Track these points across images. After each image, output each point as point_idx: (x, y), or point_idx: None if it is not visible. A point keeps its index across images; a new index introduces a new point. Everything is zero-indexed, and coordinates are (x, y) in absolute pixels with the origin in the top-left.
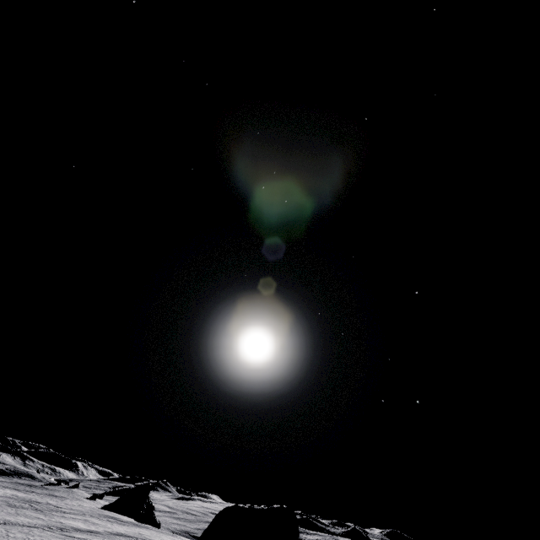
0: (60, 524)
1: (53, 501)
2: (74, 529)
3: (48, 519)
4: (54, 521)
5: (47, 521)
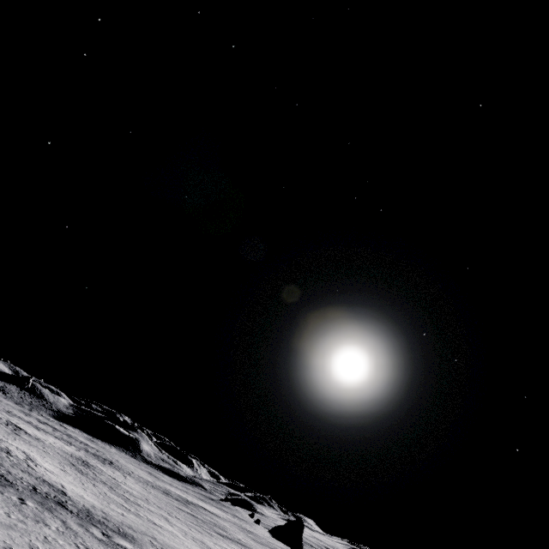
0: None
1: (253, 530)
2: None
3: None
4: None
5: None
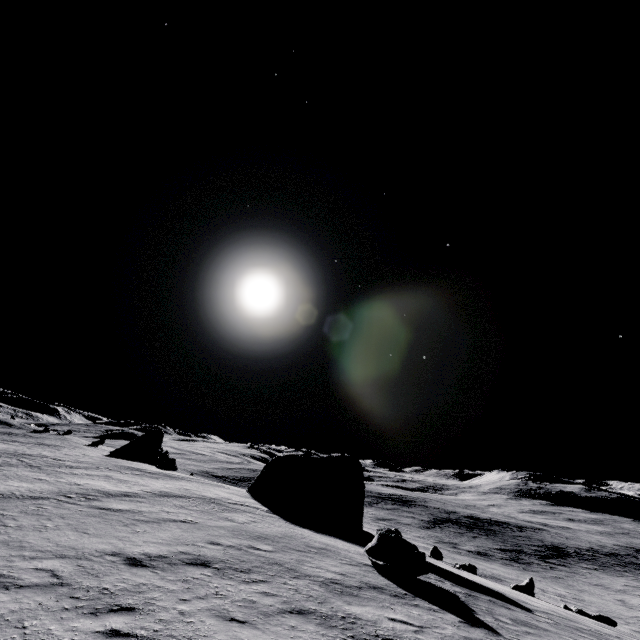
0: (77, 487)
1: (48, 452)
2: (102, 494)
3: (55, 480)
4: (65, 482)
5: (55, 483)
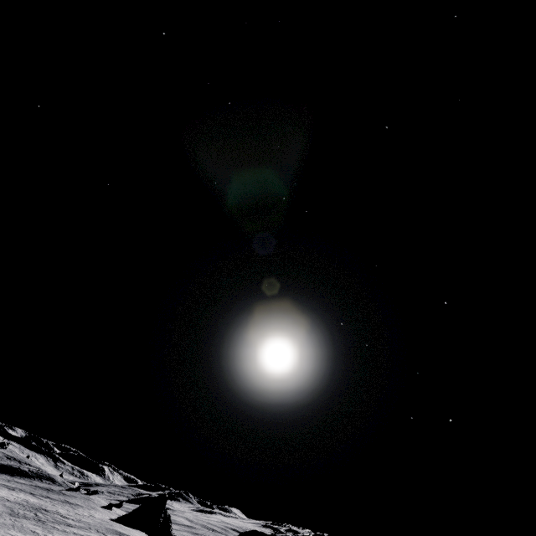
0: None
1: (64, 510)
2: None
3: (44, 534)
4: None
5: None
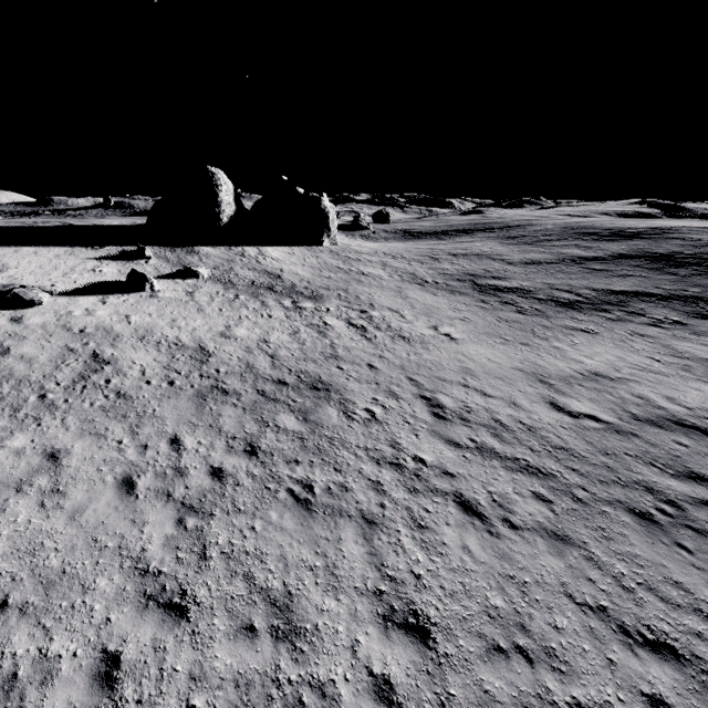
0: None
1: None
2: None
3: None
4: None
5: None
